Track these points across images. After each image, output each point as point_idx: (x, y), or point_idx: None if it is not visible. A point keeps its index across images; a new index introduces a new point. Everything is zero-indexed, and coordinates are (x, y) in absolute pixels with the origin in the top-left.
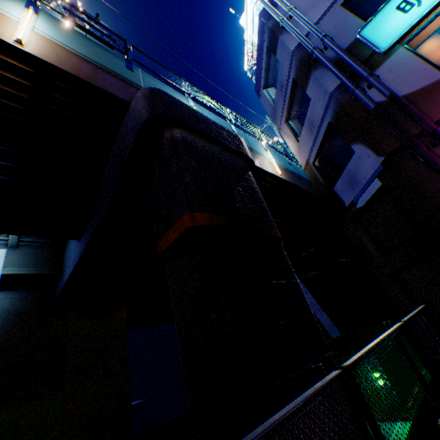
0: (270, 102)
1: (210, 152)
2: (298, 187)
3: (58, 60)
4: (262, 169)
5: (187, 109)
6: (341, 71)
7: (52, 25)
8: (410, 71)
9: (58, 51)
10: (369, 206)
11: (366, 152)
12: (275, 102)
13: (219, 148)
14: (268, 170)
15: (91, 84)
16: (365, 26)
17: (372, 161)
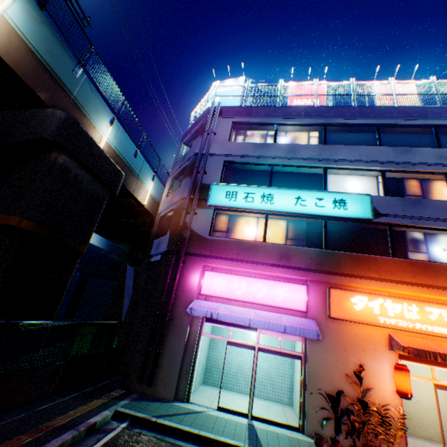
0: (179, 156)
1: (80, 180)
2: (156, 218)
3: (7, 51)
4: (133, 194)
5: (89, 142)
6: (191, 193)
7: (27, 11)
8: (205, 223)
9: (14, 41)
10: (156, 263)
11: (168, 240)
12: (179, 161)
13: (92, 178)
14: (138, 197)
15: (23, 80)
16: (216, 184)
17: (166, 246)
